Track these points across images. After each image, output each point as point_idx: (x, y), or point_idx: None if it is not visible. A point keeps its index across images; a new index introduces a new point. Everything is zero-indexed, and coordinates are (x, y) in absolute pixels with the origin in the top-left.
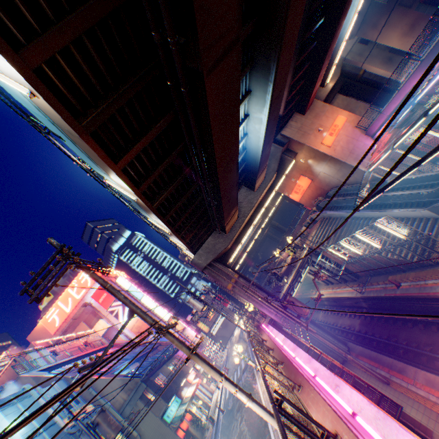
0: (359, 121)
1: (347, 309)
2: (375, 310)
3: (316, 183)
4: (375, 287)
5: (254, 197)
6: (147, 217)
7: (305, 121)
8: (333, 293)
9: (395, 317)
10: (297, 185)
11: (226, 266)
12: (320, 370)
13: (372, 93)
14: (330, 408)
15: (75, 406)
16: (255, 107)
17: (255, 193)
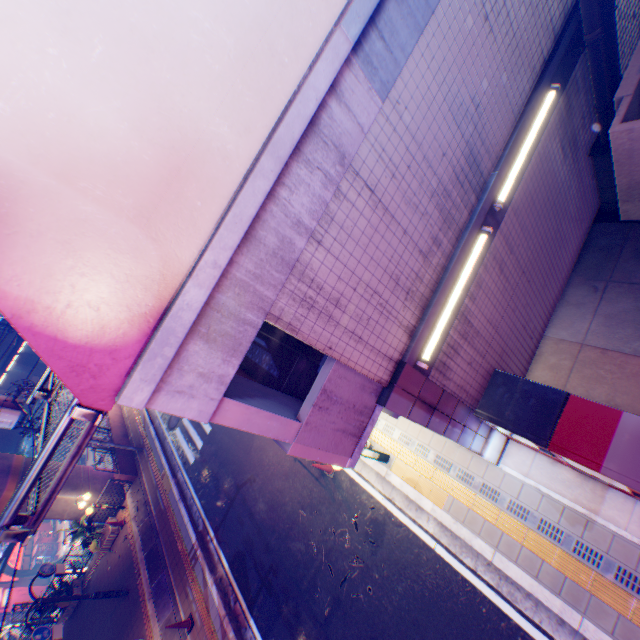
0: None
1: None
2: None
3: None
4: None
5: None
6: None
7: None
8: None
9: None
10: None
11: None
12: None
13: None
14: None
15: None
16: None
17: None
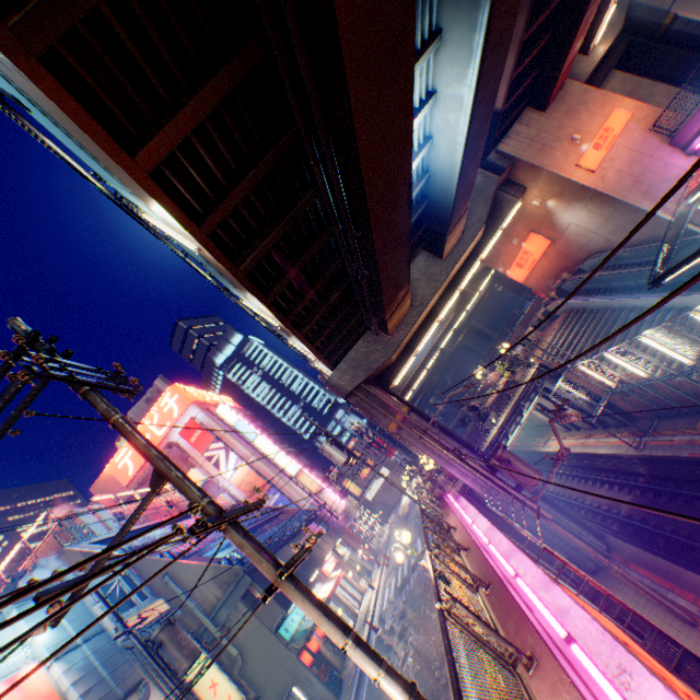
0: (658, 118)
1: (605, 474)
2: (664, 481)
3: (559, 247)
4: (669, 440)
5: (442, 271)
6: (241, 297)
7: (546, 123)
8: (580, 447)
9: None
10: (522, 252)
11: (388, 392)
12: (574, 617)
13: (688, 63)
14: None
15: (138, 604)
16: (449, 70)
17: (444, 262)
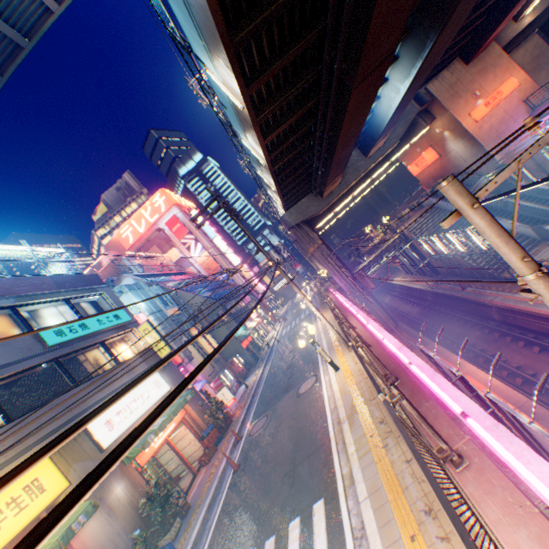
0: (530, 95)
1: (413, 299)
2: (436, 305)
3: (443, 162)
4: (445, 286)
5: (364, 166)
6: (257, 170)
7: (464, 75)
8: (408, 283)
9: (447, 313)
10: (420, 157)
11: (313, 231)
12: (361, 315)
13: None
14: (357, 321)
15: (171, 306)
16: (397, 75)
17: (367, 160)
